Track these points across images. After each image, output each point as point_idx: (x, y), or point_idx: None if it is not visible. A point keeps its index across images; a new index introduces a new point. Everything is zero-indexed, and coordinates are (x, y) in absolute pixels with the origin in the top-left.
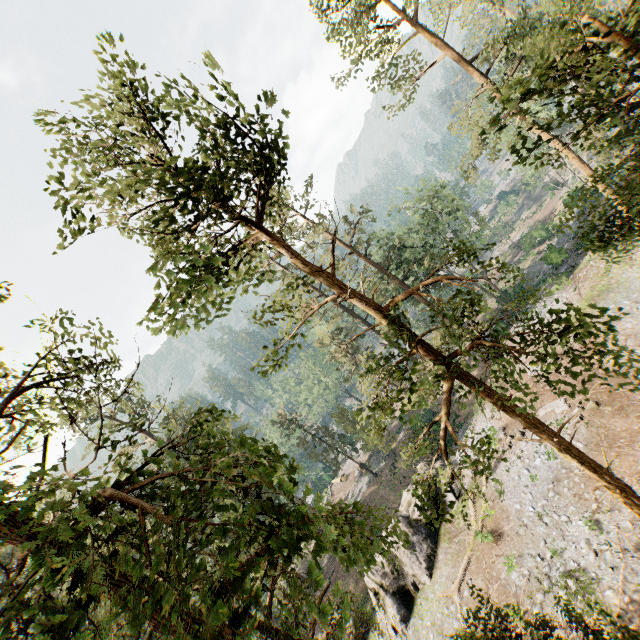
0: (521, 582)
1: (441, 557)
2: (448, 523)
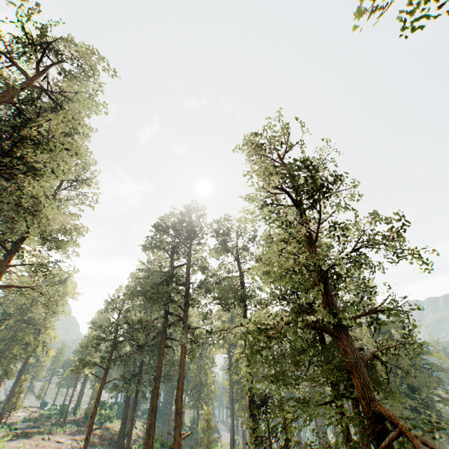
0: None
1: None
2: None
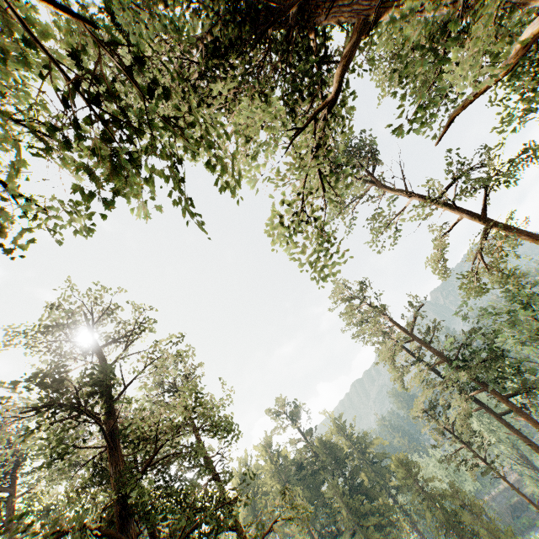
0: None
1: None
2: None
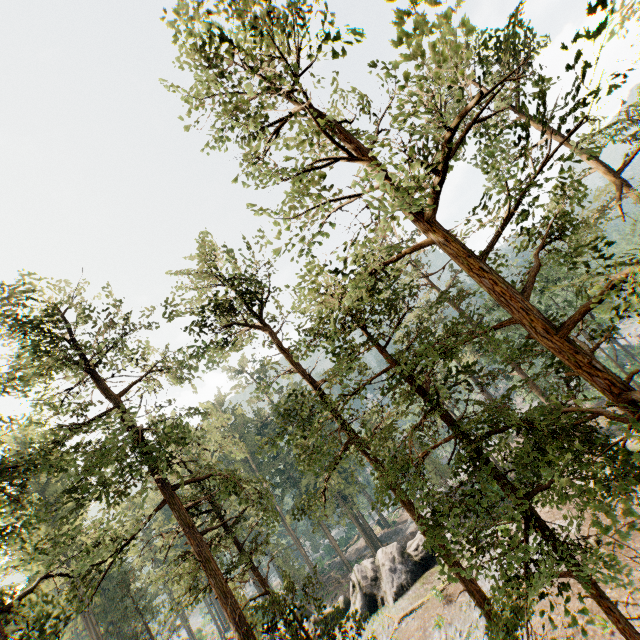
0: (436, 639)
1: (409, 592)
2: (431, 572)
